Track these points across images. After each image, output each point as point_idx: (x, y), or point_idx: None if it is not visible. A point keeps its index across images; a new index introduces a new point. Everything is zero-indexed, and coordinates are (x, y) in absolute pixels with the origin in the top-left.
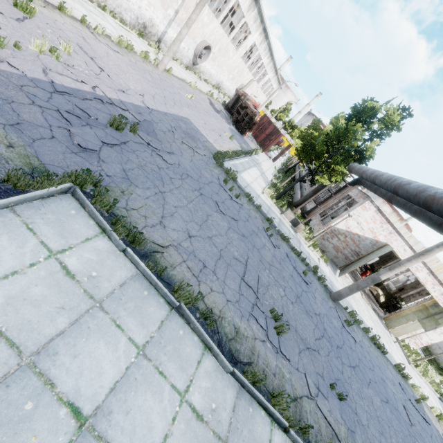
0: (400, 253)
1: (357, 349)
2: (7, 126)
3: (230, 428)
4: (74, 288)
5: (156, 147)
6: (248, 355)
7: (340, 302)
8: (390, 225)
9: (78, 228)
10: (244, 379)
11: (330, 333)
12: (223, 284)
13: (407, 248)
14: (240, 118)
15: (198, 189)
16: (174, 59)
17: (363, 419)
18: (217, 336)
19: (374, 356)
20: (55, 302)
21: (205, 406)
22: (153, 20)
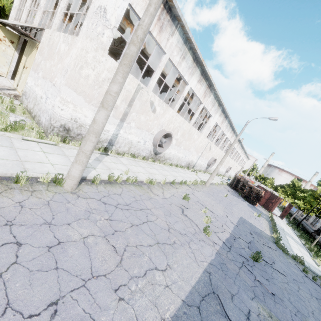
0: None
1: None
2: (255, 297)
3: None
4: None
5: (270, 263)
6: None
7: None
8: None
9: None
10: None
11: None
12: None
13: None
14: (247, 193)
15: (310, 293)
16: (199, 171)
17: None
18: None
19: None
20: None
21: None
22: (192, 160)
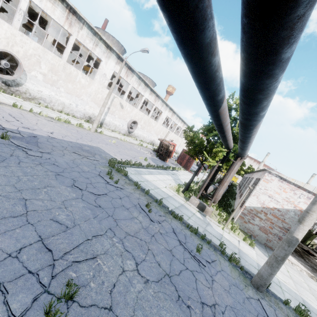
0: None
1: None
2: None
3: None
4: None
5: (26, 147)
6: None
7: (277, 293)
8: (302, 190)
9: None
10: None
11: None
12: None
13: None
14: (162, 152)
15: (57, 172)
16: (114, 131)
17: None
18: None
19: None
20: None
21: None
22: (94, 114)
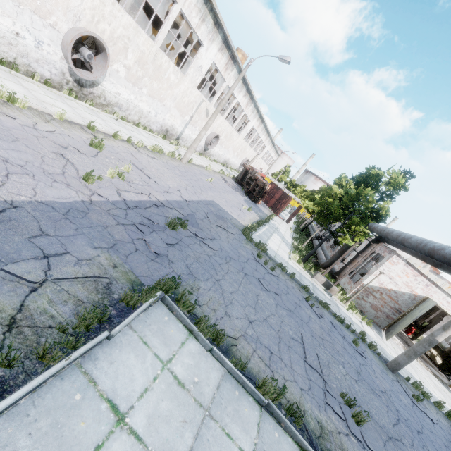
0: (444, 306)
1: (438, 432)
2: (109, 249)
3: None
4: (187, 398)
5: (202, 237)
6: None
7: (399, 372)
8: (424, 278)
9: (173, 333)
10: None
11: (404, 415)
12: (292, 371)
13: (450, 300)
14: (251, 188)
15: (241, 269)
16: None
17: None
18: (305, 434)
19: None
20: (178, 415)
21: None
22: (173, 125)
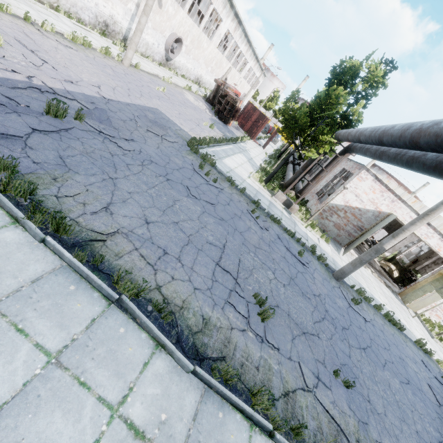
0: (406, 221)
1: (368, 328)
2: None
3: (188, 442)
4: None
5: (110, 134)
6: (219, 348)
7: (346, 281)
8: (391, 193)
9: None
10: (210, 378)
11: (333, 315)
12: (191, 271)
13: (413, 215)
14: (222, 107)
15: (164, 174)
16: (144, 57)
17: (378, 406)
18: (176, 330)
19: (390, 334)
20: None
21: (149, 419)
22: (114, 17)
